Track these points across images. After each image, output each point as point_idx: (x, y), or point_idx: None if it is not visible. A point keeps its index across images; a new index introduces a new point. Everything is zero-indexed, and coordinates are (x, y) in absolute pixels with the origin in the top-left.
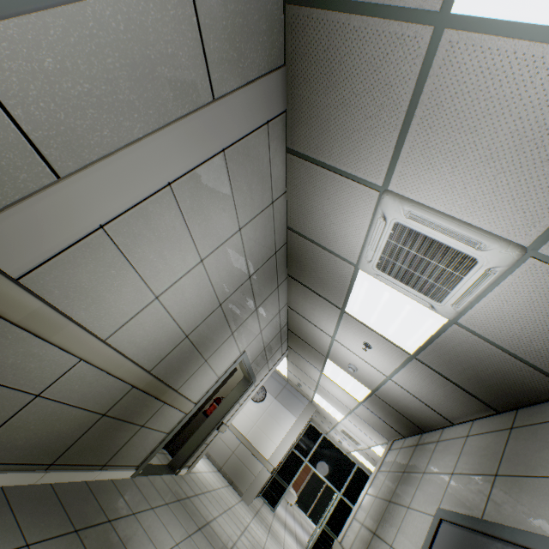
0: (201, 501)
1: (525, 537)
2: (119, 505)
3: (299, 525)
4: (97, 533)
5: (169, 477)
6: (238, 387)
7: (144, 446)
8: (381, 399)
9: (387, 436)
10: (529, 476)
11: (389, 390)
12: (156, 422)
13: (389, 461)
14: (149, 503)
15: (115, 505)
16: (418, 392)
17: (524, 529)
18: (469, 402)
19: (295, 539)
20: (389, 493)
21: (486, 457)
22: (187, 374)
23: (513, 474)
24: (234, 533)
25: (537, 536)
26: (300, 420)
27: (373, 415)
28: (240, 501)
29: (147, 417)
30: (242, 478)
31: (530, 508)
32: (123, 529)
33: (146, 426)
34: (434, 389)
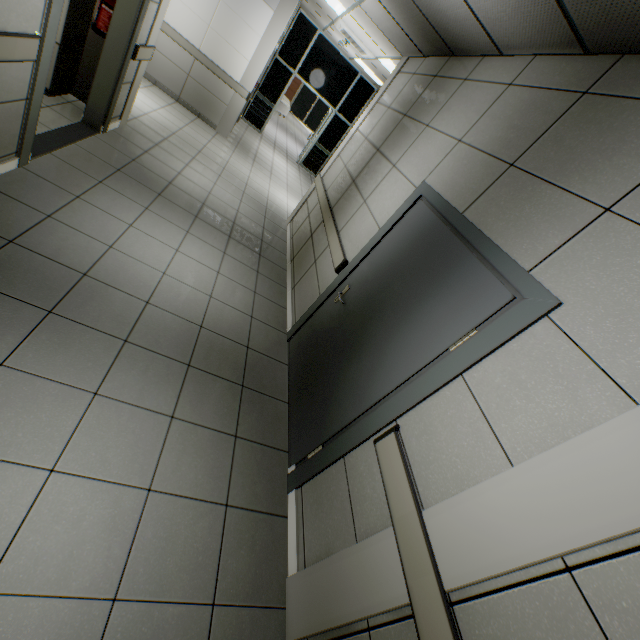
0: (155, 159)
1: (496, 256)
2: (18, 216)
3: (292, 139)
4: None
5: (93, 142)
6: None
7: None
8: None
9: (402, 51)
10: (553, 185)
11: None
12: None
13: (394, 93)
14: (71, 194)
15: (10, 219)
16: None
17: (501, 245)
18: (551, 29)
19: (286, 157)
20: (380, 140)
21: (516, 134)
22: None
23: (534, 174)
24: (209, 182)
25: (509, 261)
26: (280, 16)
27: (388, 18)
28: (215, 137)
29: None
30: (210, 109)
31: (524, 226)
32: (41, 243)
33: None
34: None
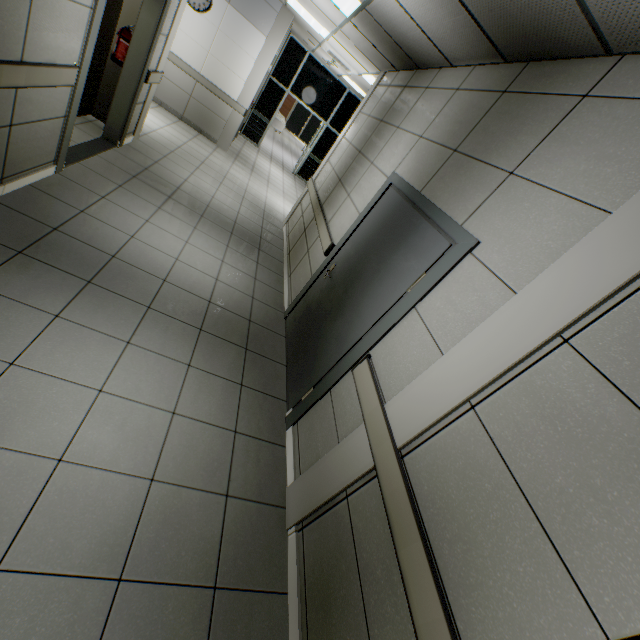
0: (164, 168)
1: (441, 218)
2: (59, 210)
3: (288, 152)
4: (47, 246)
5: (112, 154)
6: (148, 6)
7: (42, 143)
8: (374, 19)
9: (379, 67)
10: (480, 162)
11: (385, 9)
12: (30, 114)
13: (373, 104)
14: (98, 195)
15: (53, 212)
16: (421, 18)
17: (445, 210)
18: (479, 45)
19: (282, 168)
20: (361, 144)
21: (459, 127)
22: (15, 28)
23: (469, 155)
24: (212, 188)
25: (449, 220)
26: (272, 41)
27: (364, 40)
28: (215, 150)
29: (5, 114)
30: (211, 126)
31: (461, 194)
32: (78, 231)
33: (18, 124)
34: (442, 17)
